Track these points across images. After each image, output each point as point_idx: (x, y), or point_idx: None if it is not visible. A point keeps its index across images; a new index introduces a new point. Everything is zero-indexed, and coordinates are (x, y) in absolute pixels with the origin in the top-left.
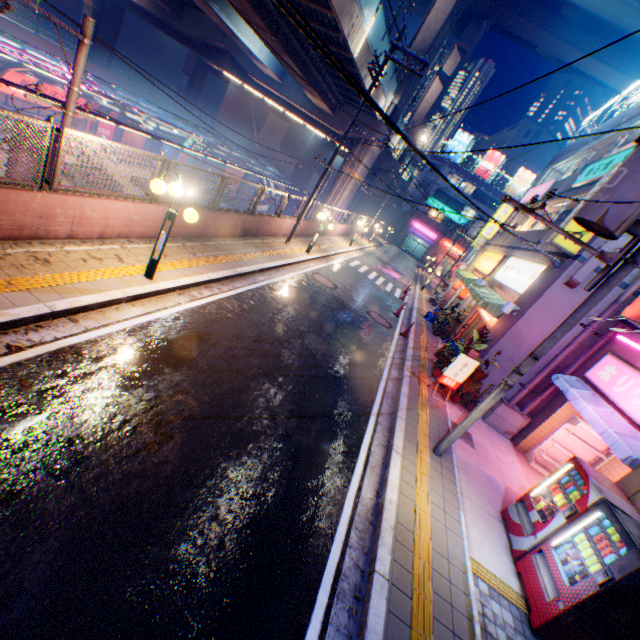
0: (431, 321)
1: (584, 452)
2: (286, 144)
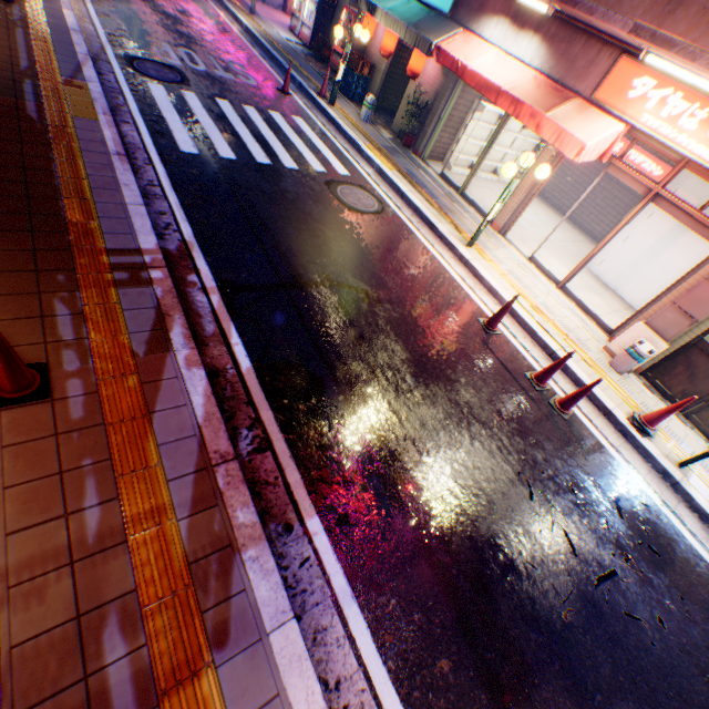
0: None
1: None
2: None
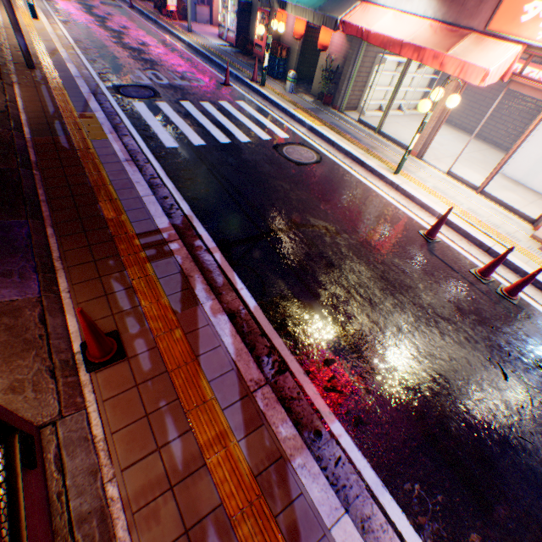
0: None
1: None
2: None
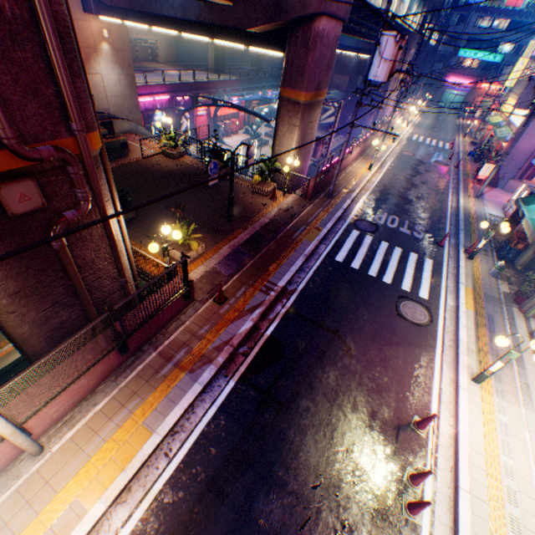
0: (472, 156)
1: None
2: (337, 68)
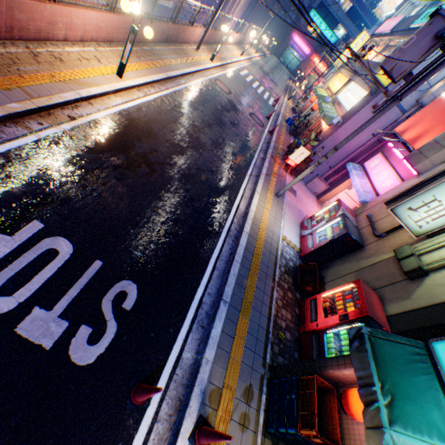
0: (290, 125)
1: (350, 204)
2: None
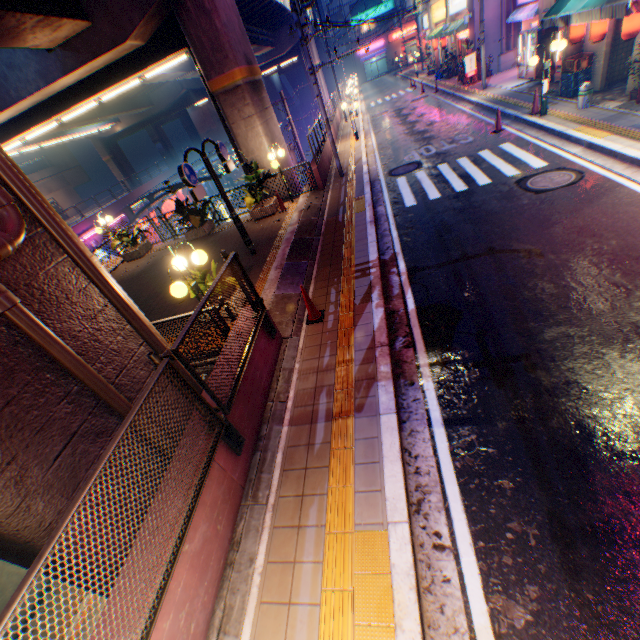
0: (441, 78)
1: None
2: None
